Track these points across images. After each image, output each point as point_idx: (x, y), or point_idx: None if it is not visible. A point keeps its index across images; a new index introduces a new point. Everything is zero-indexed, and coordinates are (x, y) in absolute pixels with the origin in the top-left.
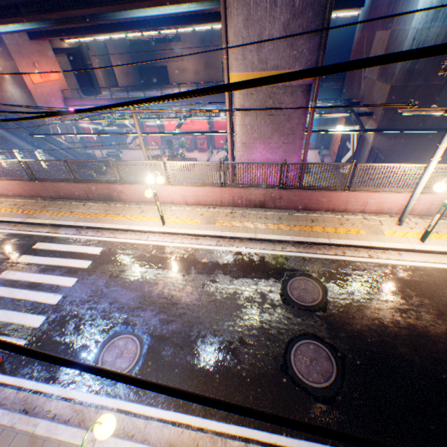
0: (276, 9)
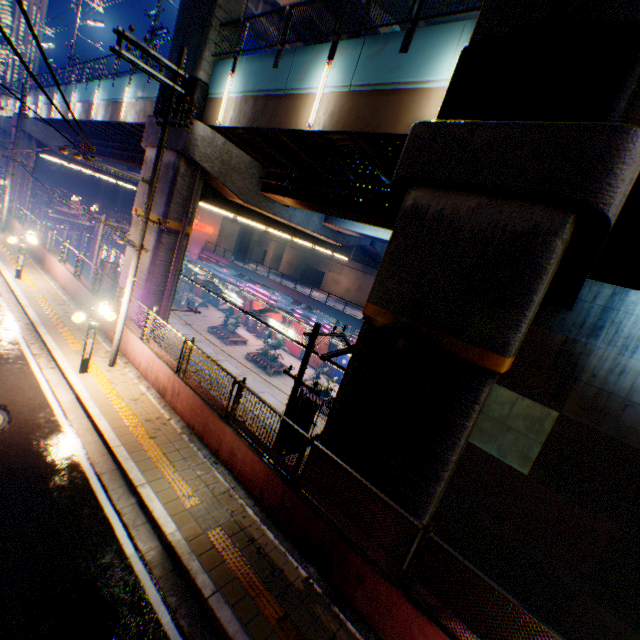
0: None
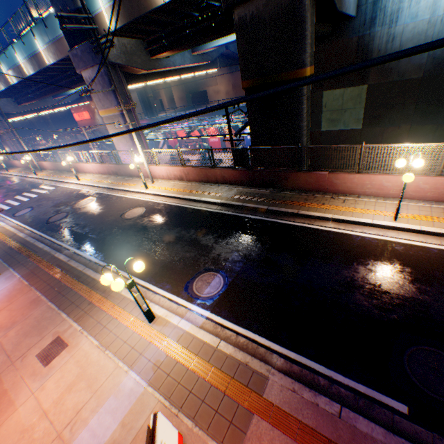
0: (98, 86)
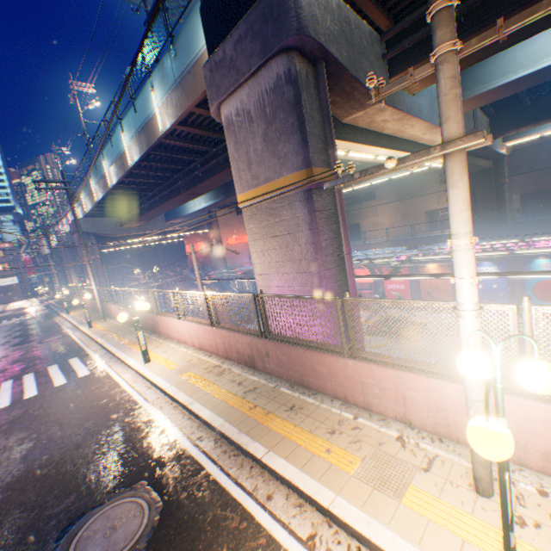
0: (254, 125)
